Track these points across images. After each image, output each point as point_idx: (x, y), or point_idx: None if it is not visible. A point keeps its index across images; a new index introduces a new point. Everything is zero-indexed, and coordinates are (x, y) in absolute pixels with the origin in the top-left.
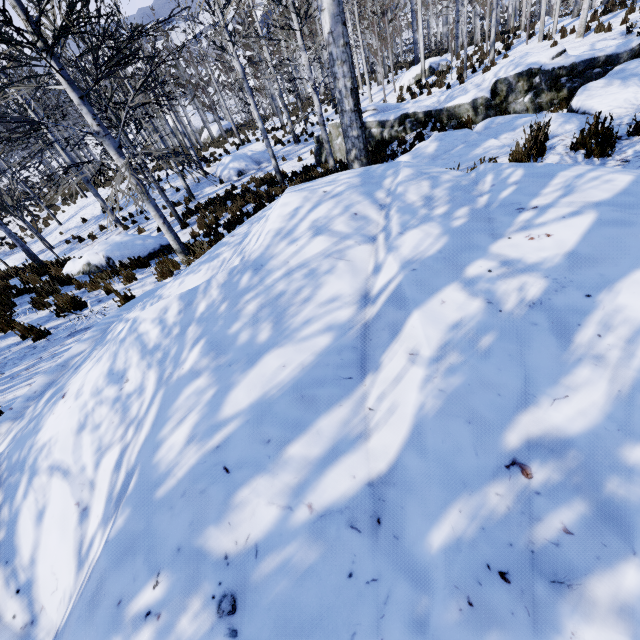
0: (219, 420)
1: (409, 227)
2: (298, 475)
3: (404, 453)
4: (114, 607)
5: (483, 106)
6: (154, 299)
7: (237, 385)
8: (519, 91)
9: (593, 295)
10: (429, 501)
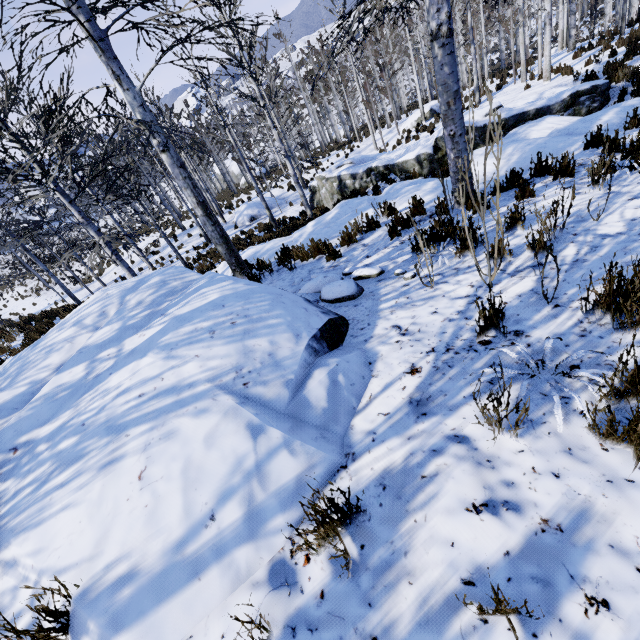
0: None
1: (109, 324)
2: None
3: None
4: None
5: (427, 160)
6: None
7: None
8: None
9: (112, 373)
10: None
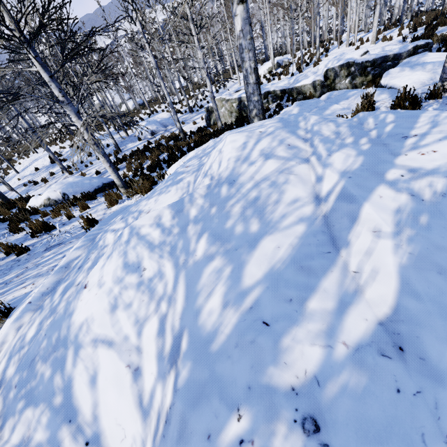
0: (243, 289)
1: (333, 151)
2: (324, 322)
3: (401, 298)
4: (205, 441)
5: (319, 86)
6: (134, 213)
7: (247, 263)
8: (342, 76)
9: None
10: (438, 330)
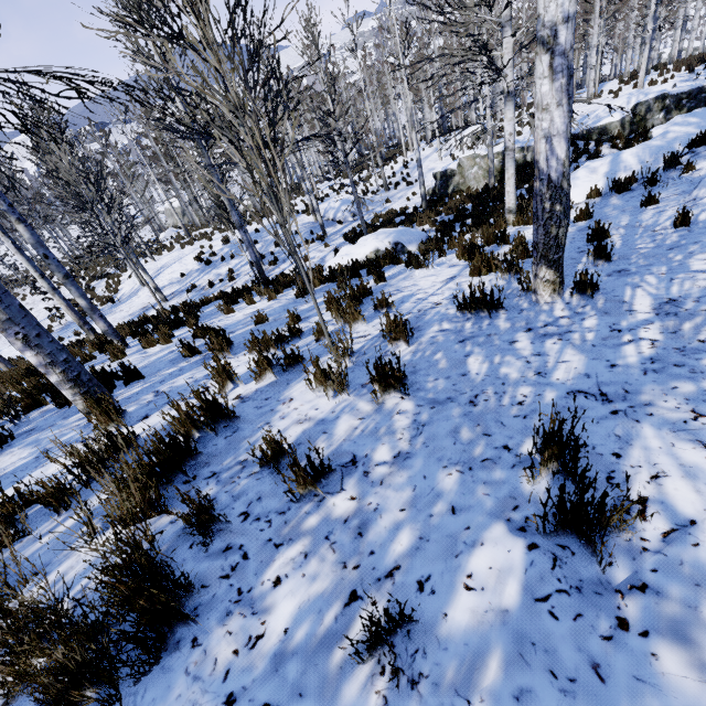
0: None
1: None
2: None
3: None
4: None
5: (628, 123)
6: None
7: None
8: (655, 110)
9: None
10: None
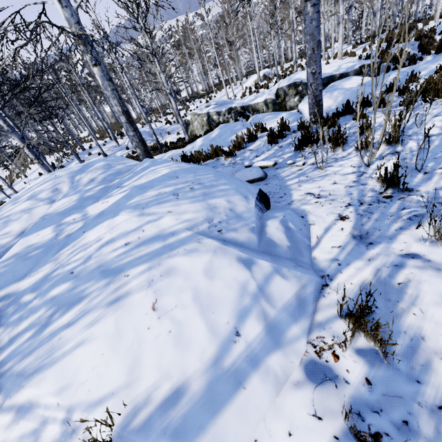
0: None
1: (66, 196)
2: None
3: None
4: None
5: (271, 103)
6: None
7: None
8: (291, 95)
9: (85, 231)
10: None
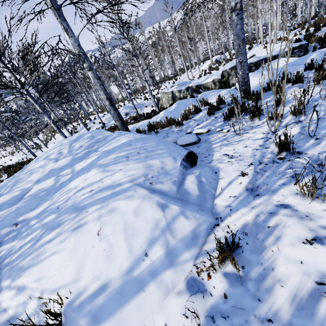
0: None
1: (65, 157)
2: None
3: None
4: None
5: (218, 82)
6: None
7: None
8: (233, 75)
9: (71, 181)
10: None
